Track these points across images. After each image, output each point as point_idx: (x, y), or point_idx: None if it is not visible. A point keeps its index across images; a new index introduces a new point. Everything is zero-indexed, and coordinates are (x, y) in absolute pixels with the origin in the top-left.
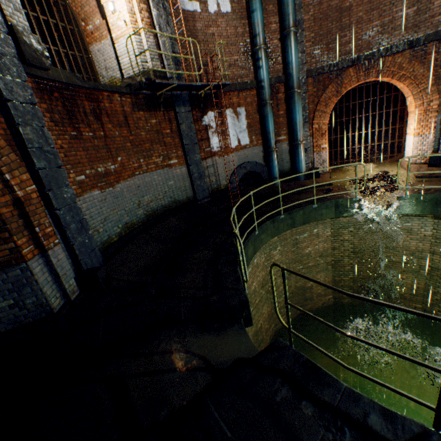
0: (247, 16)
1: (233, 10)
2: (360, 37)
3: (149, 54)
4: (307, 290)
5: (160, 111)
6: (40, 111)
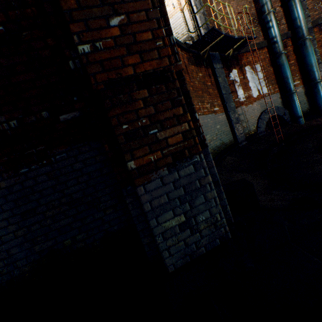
0: None
1: None
2: None
3: (191, 24)
4: None
5: (202, 68)
6: None
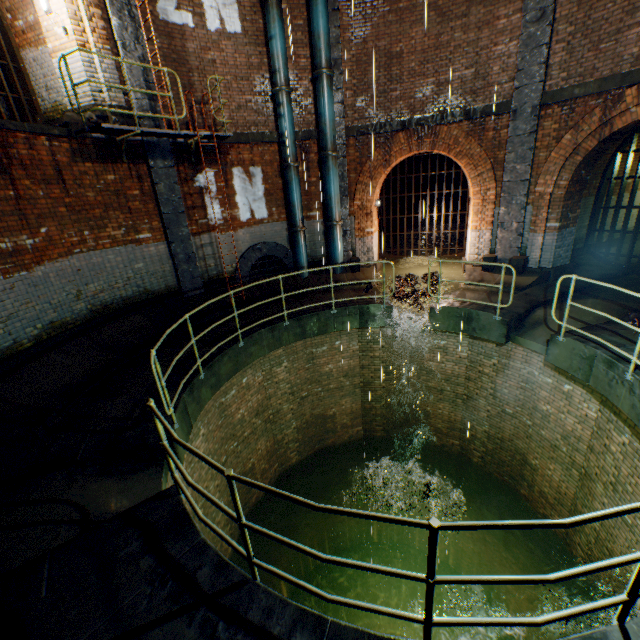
0: (266, 43)
1: (246, 31)
2: (412, 94)
3: (104, 80)
4: (329, 419)
5: (124, 163)
6: None
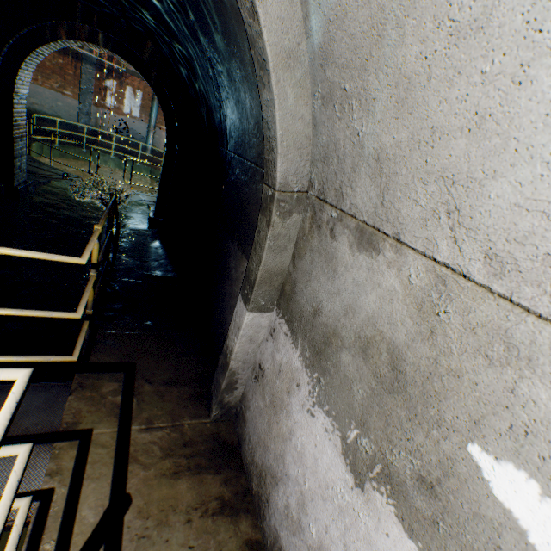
0: None
1: None
2: None
3: None
4: None
5: (70, 58)
6: None
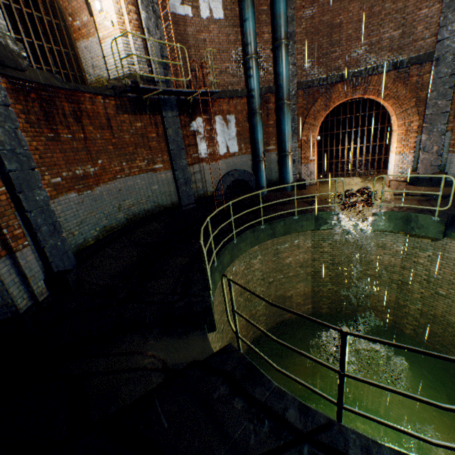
0: (240, 24)
1: (226, 17)
2: (349, 54)
3: (136, 56)
4: (287, 299)
5: (147, 114)
6: (14, 113)
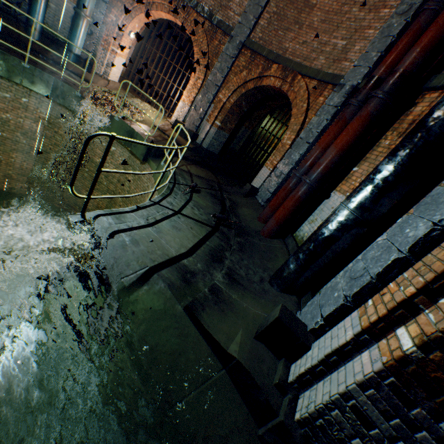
0: None
1: None
2: None
3: None
4: None
5: None
6: None
